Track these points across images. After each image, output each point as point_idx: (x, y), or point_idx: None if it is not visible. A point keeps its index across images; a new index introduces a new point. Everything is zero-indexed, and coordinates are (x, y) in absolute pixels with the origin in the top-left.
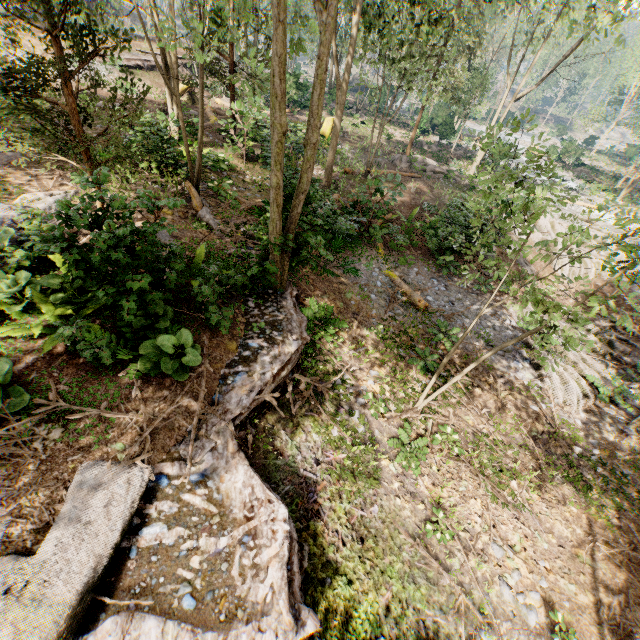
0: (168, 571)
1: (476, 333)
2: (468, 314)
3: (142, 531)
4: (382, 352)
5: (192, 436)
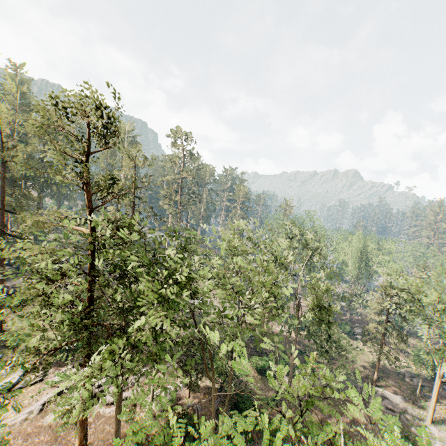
0: None
1: None
2: None
3: None
4: None
5: None
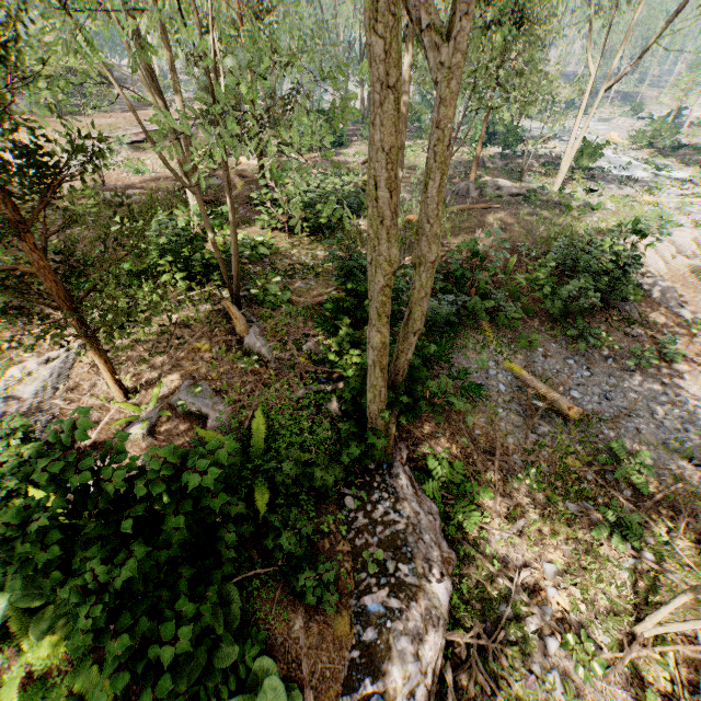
0: None
1: (662, 443)
2: (637, 410)
3: None
4: (547, 518)
5: None
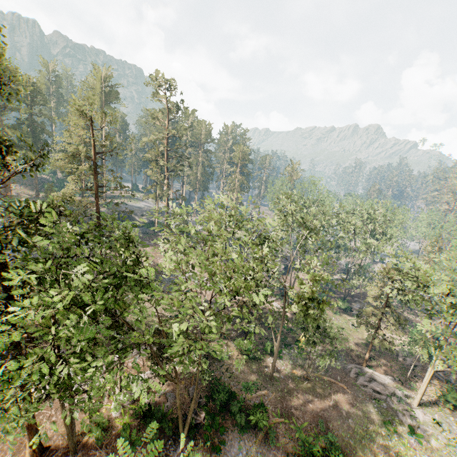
0: None
1: None
2: None
3: None
4: None
5: None
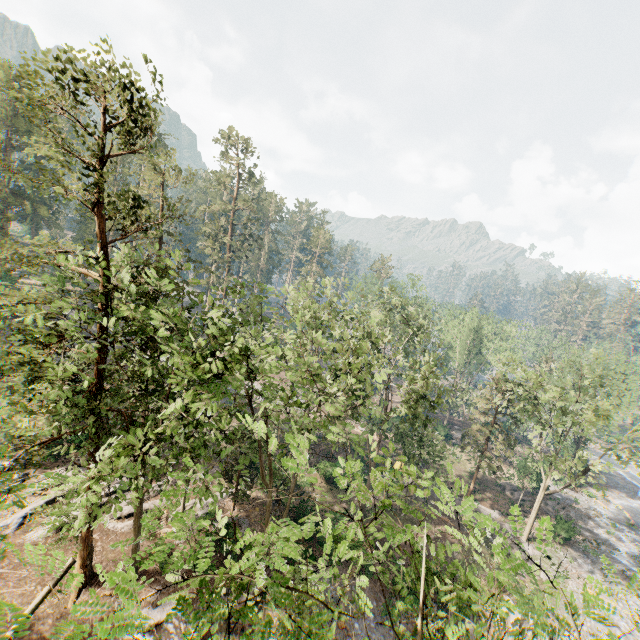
0: (166, 636)
1: None
2: None
3: (169, 623)
4: None
5: (194, 607)
